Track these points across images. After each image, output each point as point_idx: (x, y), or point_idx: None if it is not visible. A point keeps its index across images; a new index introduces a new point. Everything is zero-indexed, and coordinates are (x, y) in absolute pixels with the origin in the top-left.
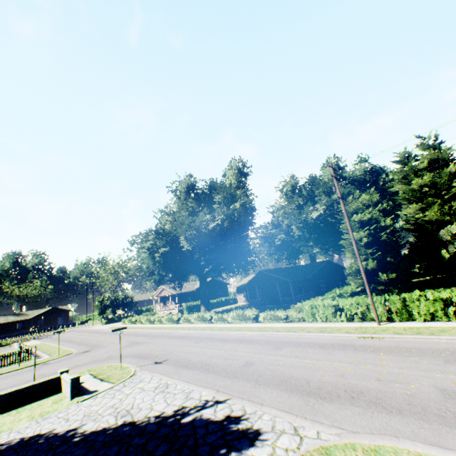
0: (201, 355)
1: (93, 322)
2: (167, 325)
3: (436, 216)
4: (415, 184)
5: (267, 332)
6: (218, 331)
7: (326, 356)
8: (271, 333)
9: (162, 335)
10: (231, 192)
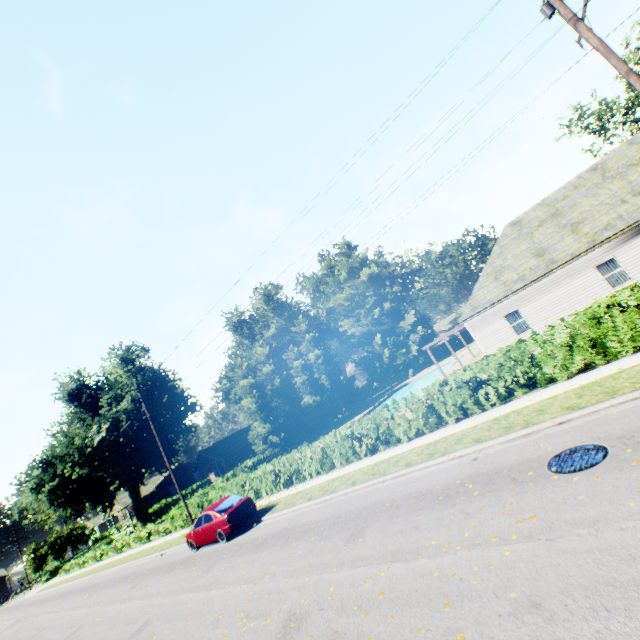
0: (31, 628)
1: (30, 585)
2: (90, 567)
3: (366, 328)
4: (339, 299)
5: (126, 563)
6: (103, 571)
7: (96, 599)
8: (128, 564)
9: (58, 594)
10: (122, 386)
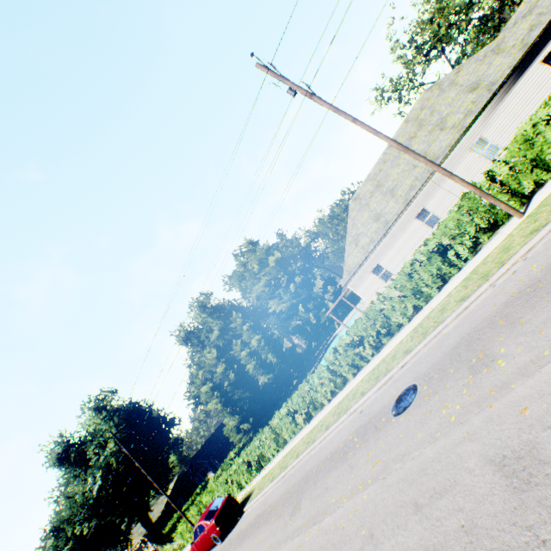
0: None
1: None
2: None
3: (289, 302)
4: (259, 288)
5: None
6: None
7: None
8: None
9: None
10: (102, 433)
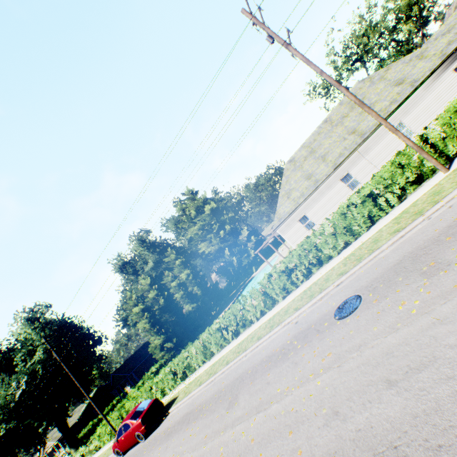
0: None
1: None
2: None
3: (217, 246)
4: (194, 231)
5: None
6: None
7: None
8: None
9: None
10: (32, 342)
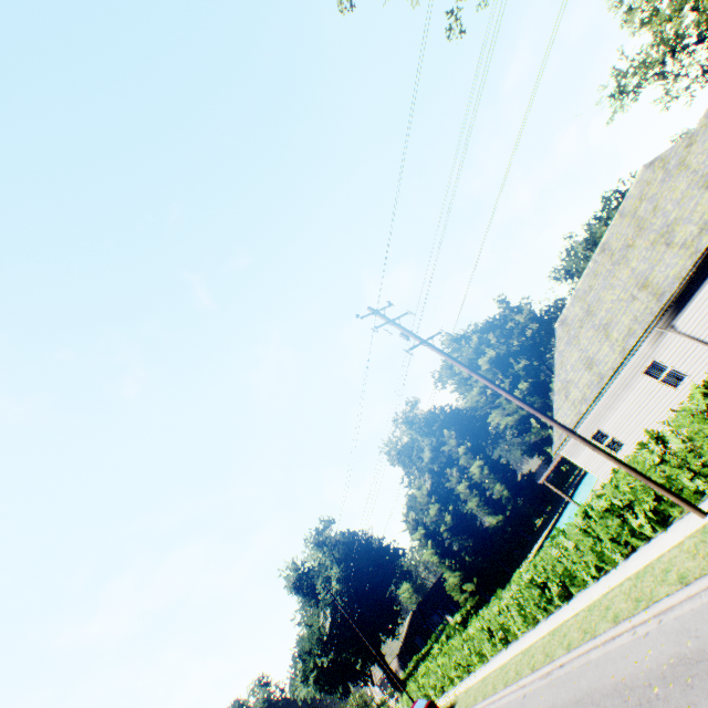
0: None
1: None
2: None
3: (516, 414)
4: (473, 398)
5: None
6: None
7: None
8: None
9: None
10: (326, 569)
